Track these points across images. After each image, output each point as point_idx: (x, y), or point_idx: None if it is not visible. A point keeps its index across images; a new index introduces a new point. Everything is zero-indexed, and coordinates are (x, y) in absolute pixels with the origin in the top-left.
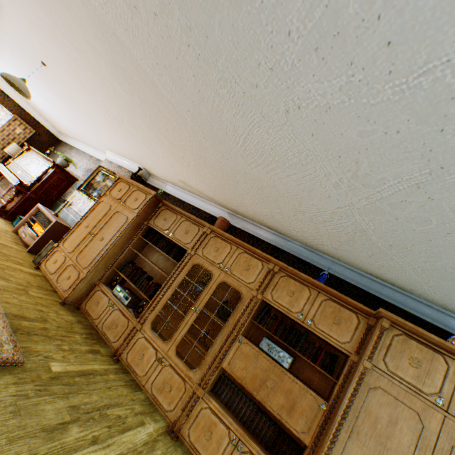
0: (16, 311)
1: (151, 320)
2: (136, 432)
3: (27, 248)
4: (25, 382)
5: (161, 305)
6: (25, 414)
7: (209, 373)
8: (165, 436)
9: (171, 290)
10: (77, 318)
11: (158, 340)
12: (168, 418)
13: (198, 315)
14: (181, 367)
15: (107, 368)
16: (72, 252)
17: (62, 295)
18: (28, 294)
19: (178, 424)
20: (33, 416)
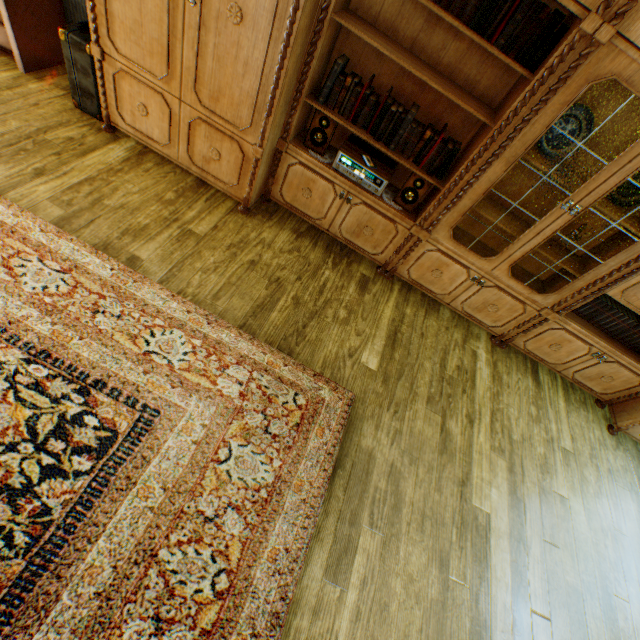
0: (244, 305)
1: (448, 227)
2: (479, 373)
3: (6, 56)
4: (379, 418)
5: (473, 198)
6: (418, 454)
7: (574, 300)
8: (495, 352)
9: (501, 165)
10: (287, 229)
11: (470, 256)
12: (492, 332)
13: (544, 190)
14: (518, 291)
15: (395, 303)
16: (167, 77)
17: (230, 195)
18: (201, 241)
19: (508, 338)
20: (423, 450)
